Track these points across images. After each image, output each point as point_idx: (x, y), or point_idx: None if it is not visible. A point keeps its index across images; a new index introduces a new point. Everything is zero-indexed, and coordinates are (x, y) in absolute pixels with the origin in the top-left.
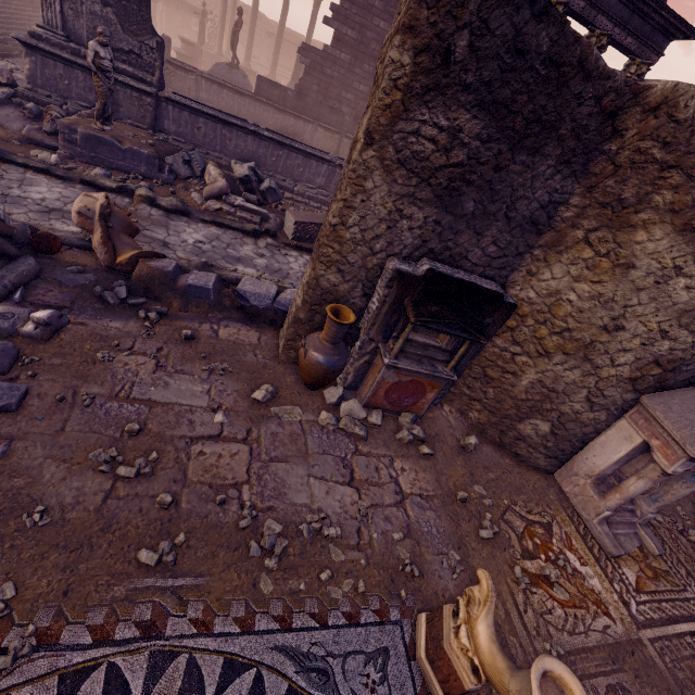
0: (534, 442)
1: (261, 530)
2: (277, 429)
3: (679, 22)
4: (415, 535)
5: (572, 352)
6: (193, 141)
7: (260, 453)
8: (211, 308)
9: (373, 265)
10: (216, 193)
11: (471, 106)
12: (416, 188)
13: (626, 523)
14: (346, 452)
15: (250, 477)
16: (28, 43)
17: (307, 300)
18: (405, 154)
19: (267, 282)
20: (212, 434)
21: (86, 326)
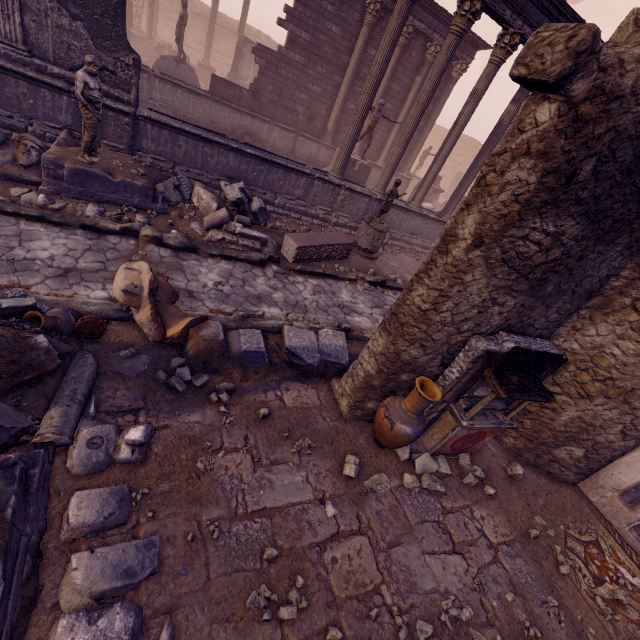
0: (567, 463)
1: (416, 636)
2: (378, 506)
3: None
4: (519, 590)
5: (613, 396)
6: (173, 159)
7: (377, 541)
8: (267, 372)
9: (456, 341)
10: (217, 223)
11: (577, 215)
12: (513, 281)
13: None
14: (437, 513)
15: (382, 574)
16: None
17: (383, 370)
18: (510, 254)
19: (305, 329)
20: (332, 533)
21: (170, 428)
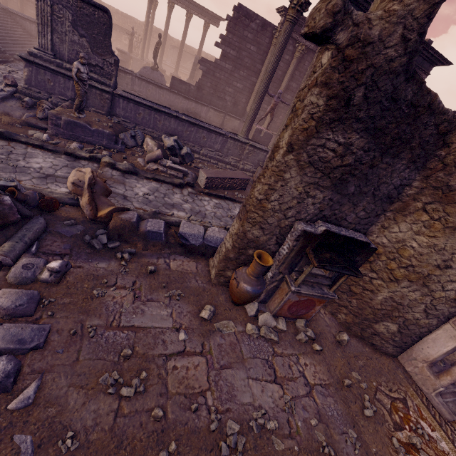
0: (386, 337)
1: (225, 430)
2: (221, 341)
3: (439, 56)
4: (324, 420)
5: (415, 280)
6: (135, 121)
7: (213, 362)
8: (163, 246)
9: (284, 225)
10: (154, 159)
11: (360, 131)
12: (319, 179)
13: (450, 393)
14: (268, 354)
15: (210, 384)
16: (28, 59)
17: (236, 245)
18: (314, 158)
19: (197, 224)
20: (179, 351)
21: (82, 268)
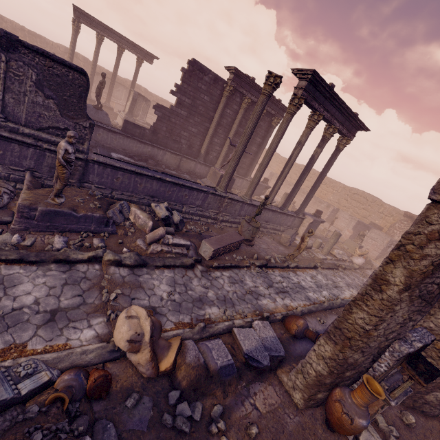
0: (434, 404)
1: None
2: None
3: (363, 125)
4: None
5: None
6: (112, 187)
7: None
8: (237, 380)
9: (383, 345)
10: (157, 239)
11: None
12: (423, 306)
13: None
14: None
15: None
16: None
17: (333, 371)
18: (423, 292)
19: (247, 328)
20: None
21: None
